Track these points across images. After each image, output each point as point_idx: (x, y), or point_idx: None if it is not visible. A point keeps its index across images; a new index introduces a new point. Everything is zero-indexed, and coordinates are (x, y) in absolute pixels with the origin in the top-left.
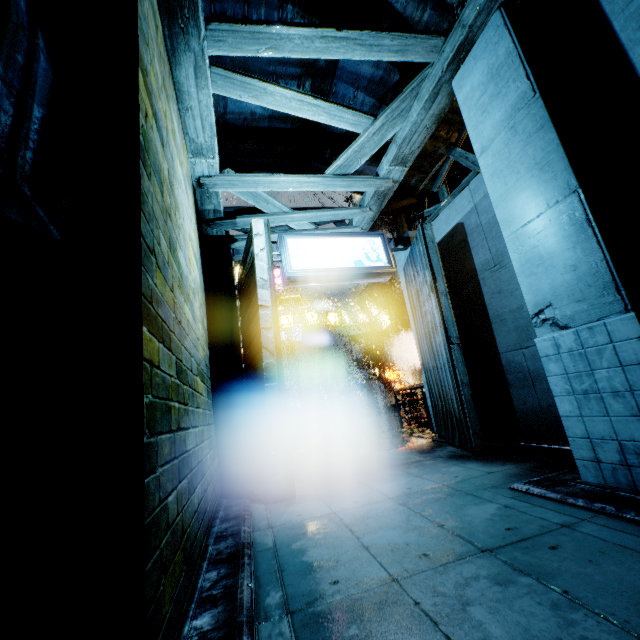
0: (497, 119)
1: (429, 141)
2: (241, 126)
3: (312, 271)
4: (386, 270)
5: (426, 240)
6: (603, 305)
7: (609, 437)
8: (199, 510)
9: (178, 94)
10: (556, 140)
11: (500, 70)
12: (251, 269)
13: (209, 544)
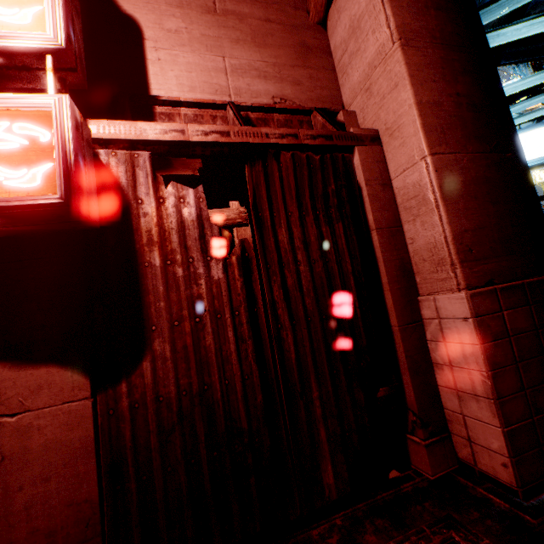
0: None
1: None
2: None
3: (532, 162)
4: None
5: None
6: None
7: None
8: None
9: None
10: None
11: None
12: None
13: None
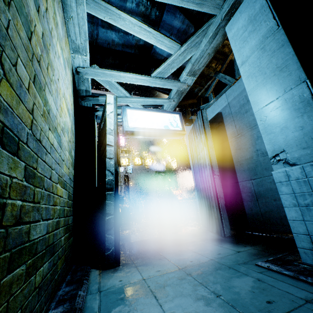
0: (253, 44)
1: (206, 69)
2: (106, 48)
3: (140, 128)
4: (181, 132)
5: (203, 118)
6: None
7: None
8: (42, 284)
9: (64, 6)
10: (292, 52)
11: (256, 16)
12: (104, 124)
13: (50, 308)
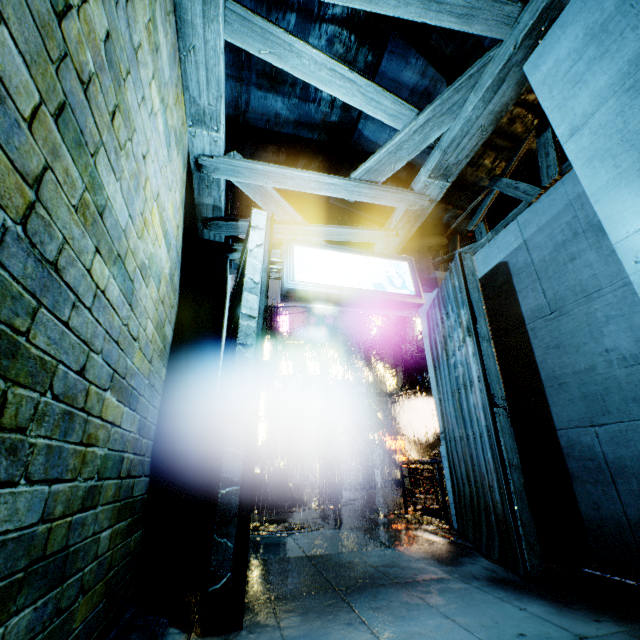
0: (601, 85)
1: (470, 170)
2: (262, 129)
3: (319, 286)
4: (413, 300)
5: (465, 271)
6: None
7: None
8: None
9: (179, 24)
10: None
11: (608, 24)
12: (242, 271)
13: None
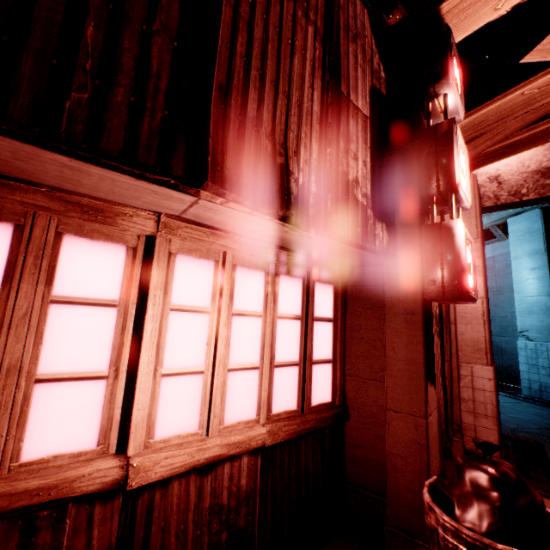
0: (525, 250)
1: None
2: None
3: None
4: None
5: None
6: (548, 338)
7: (537, 381)
8: None
9: None
10: (548, 274)
11: (533, 232)
12: None
13: None
